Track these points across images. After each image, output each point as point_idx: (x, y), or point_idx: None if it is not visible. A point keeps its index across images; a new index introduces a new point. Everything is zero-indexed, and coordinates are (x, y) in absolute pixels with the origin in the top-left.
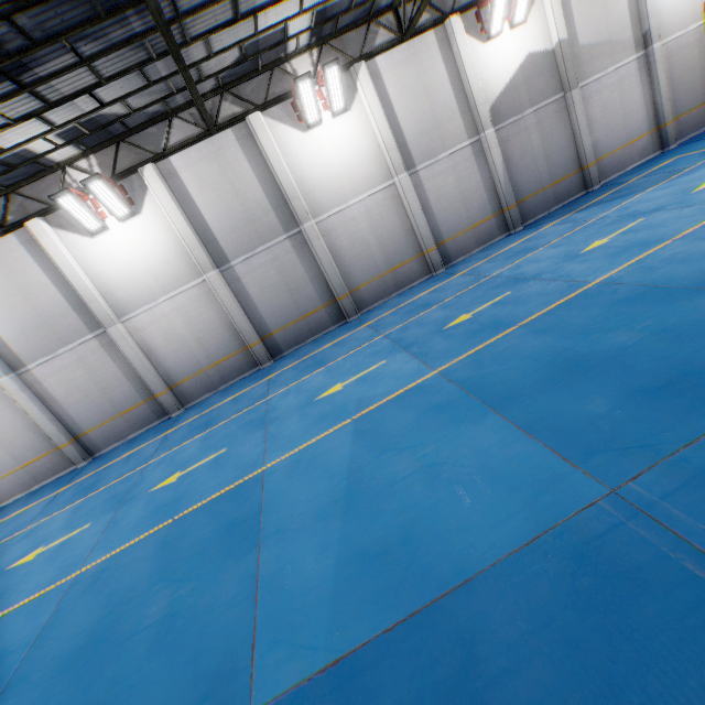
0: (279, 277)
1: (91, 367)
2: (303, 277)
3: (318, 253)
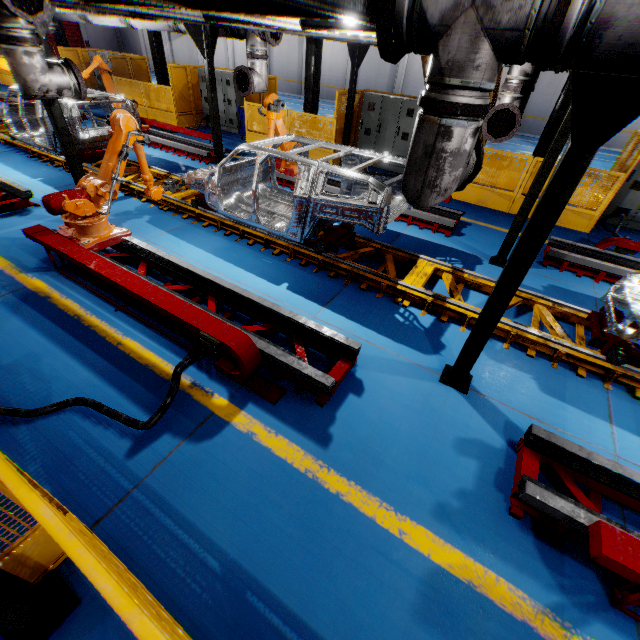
0: (378, 62)
1: (290, 48)
2: (387, 71)
3: (400, 63)
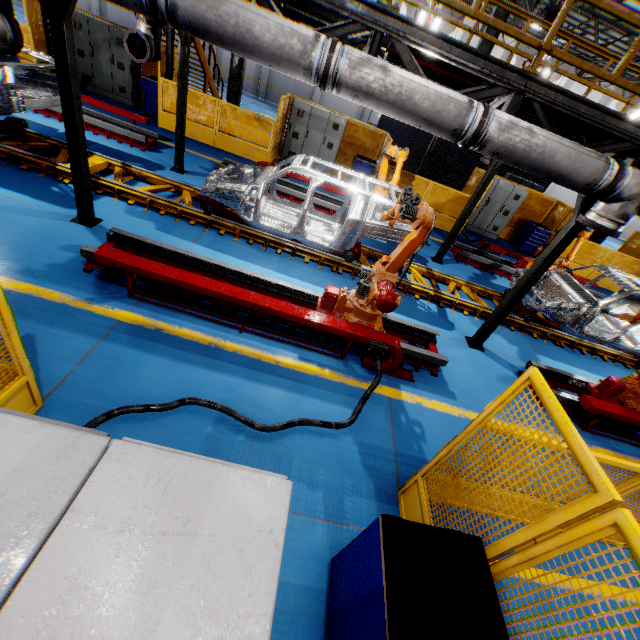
0: None
1: None
2: None
3: None
